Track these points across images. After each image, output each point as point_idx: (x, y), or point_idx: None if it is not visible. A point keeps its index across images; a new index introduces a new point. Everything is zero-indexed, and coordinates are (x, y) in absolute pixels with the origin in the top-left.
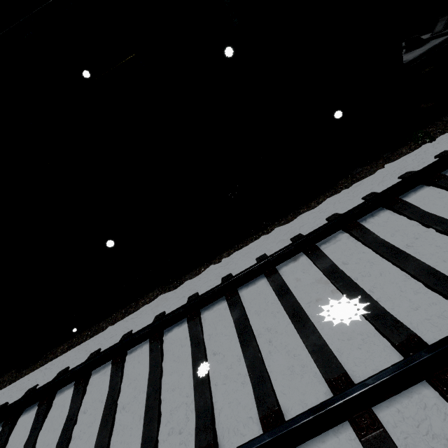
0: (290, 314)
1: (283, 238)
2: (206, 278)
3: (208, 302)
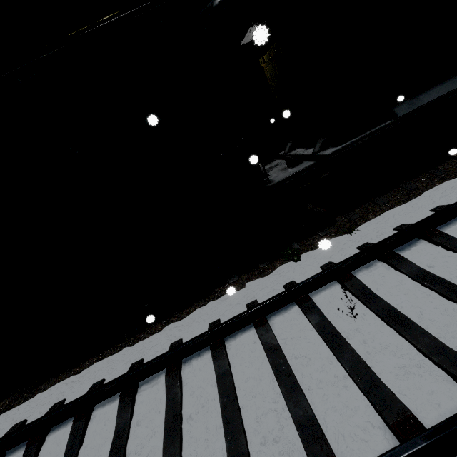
0: None
1: (133, 358)
2: (51, 395)
3: (12, 446)
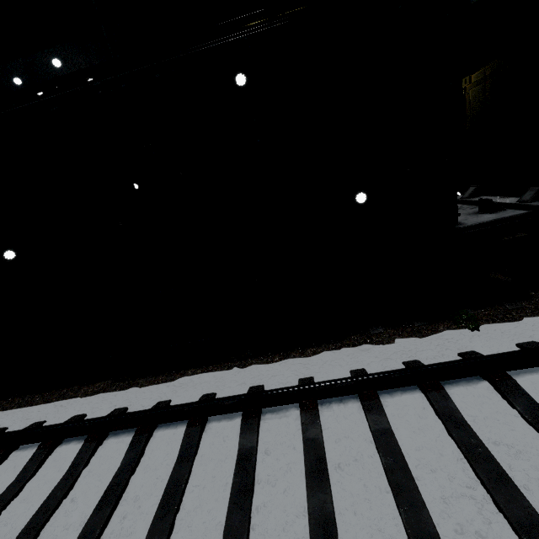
0: (166, 491)
1: (249, 381)
2: (151, 392)
3: (119, 427)
